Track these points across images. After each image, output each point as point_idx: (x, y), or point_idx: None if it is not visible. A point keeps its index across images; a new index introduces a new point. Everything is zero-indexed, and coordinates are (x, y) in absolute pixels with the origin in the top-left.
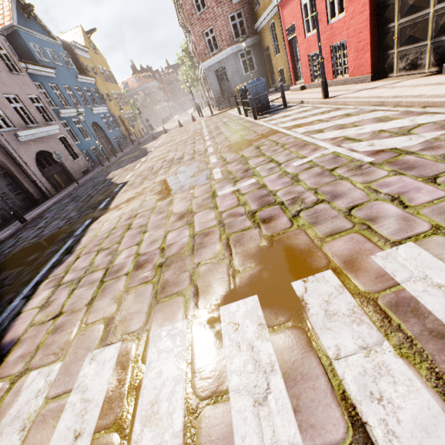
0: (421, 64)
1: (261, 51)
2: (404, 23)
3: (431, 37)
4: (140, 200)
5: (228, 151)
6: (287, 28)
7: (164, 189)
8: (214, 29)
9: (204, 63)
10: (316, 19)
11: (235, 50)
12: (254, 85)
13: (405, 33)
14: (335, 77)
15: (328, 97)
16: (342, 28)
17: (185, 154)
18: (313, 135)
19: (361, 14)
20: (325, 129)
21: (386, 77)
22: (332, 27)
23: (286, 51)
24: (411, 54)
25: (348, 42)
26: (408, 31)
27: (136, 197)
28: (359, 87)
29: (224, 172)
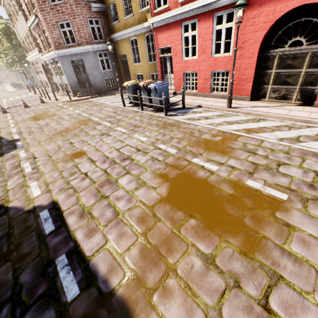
0: (290, 98)
1: (115, 56)
2: (280, 72)
3: (300, 84)
4: (192, 256)
5: (211, 154)
6: (160, 47)
7: (210, 222)
8: (72, 24)
9: (58, 51)
10: (235, 52)
11: (94, 49)
12: (162, 87)
13: (280, 78)
14: (211, 92)
15: (231, 107)
16: (227, 62)
17: (123, 151)
18: (299, 143)
19: (249, 59)
20: (298, 139)
21: (259, 100)
22: (216, 59)
23: (157, 63)
24: (283, 91)
25: (231, 72)
26: (283, 78)
27: (161, 246)
28: (246, 103)
29: (278, 188)
